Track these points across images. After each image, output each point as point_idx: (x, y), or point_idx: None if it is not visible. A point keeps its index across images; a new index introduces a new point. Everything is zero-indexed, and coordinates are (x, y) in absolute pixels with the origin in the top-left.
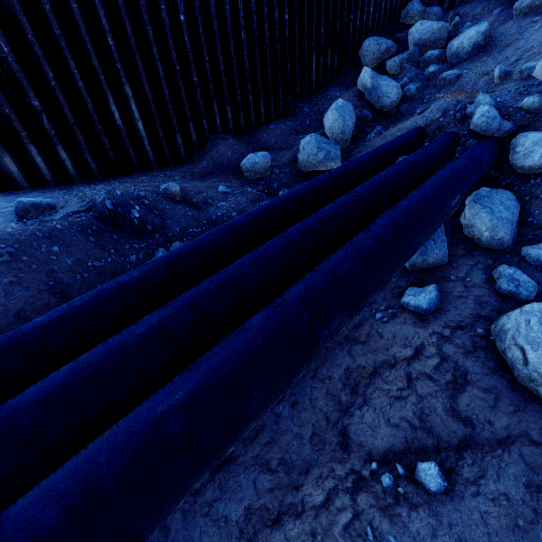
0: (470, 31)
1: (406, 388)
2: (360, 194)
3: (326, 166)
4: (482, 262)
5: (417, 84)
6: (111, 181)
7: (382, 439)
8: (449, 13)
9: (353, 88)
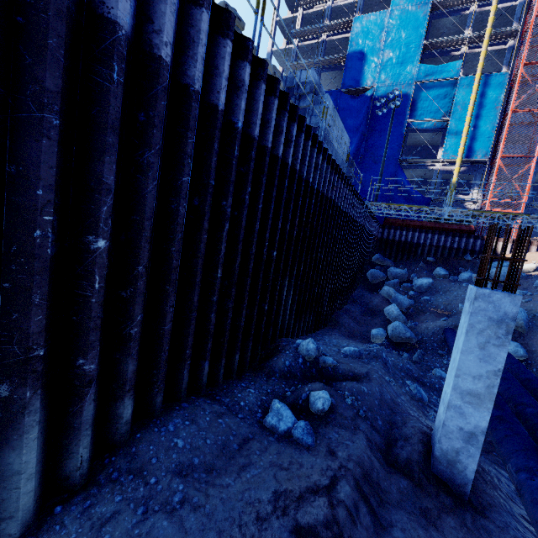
0: (423, 280)
1: None
2: None
3: (411, 340)
4: None
5: (411, 299)
6: (323, 336)
7: None
8: (396, 264)
9: (380, 294)
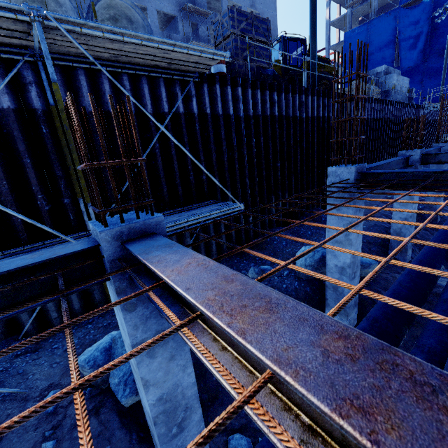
0: None
1: None
2: None
3: None
4: None
5: None
6: None
7: None
8: None
9: None
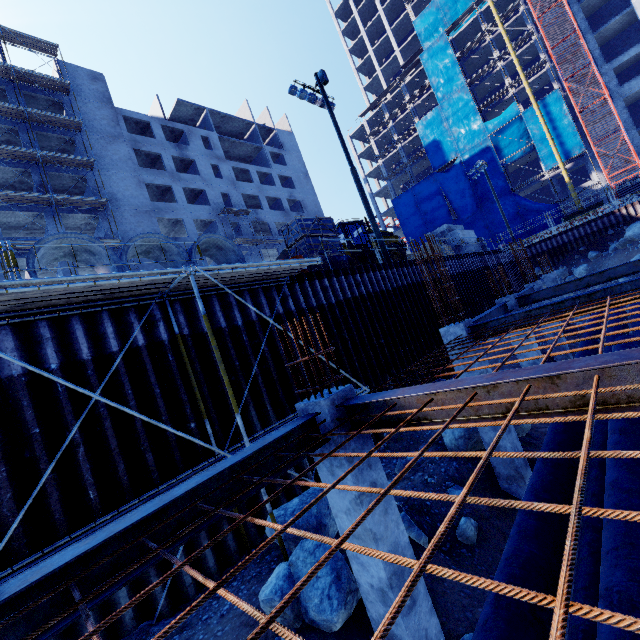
0: (580, 268)
1: None
2: None
3: None
4: None
5: None
6: None
7: None
8: (556, 267)
9: None
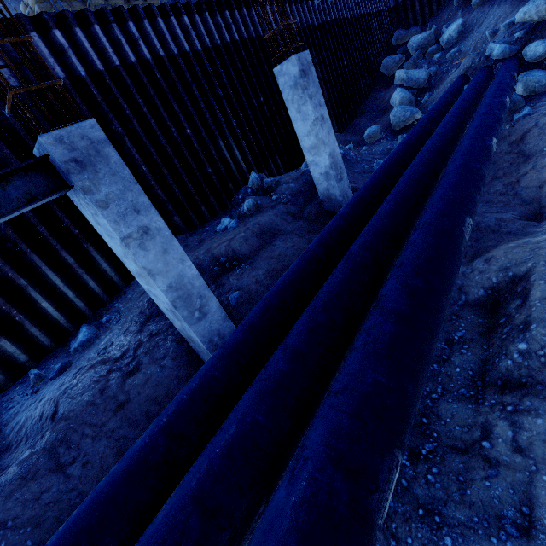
0: (451, 27)
1: (541, 130)
2: (470, 89)
3: (413, 118)
4: (542, 96)
5: (434, 66)
6: None
7: (542, 145)
8: (425, 27)
9: (393, 85)
